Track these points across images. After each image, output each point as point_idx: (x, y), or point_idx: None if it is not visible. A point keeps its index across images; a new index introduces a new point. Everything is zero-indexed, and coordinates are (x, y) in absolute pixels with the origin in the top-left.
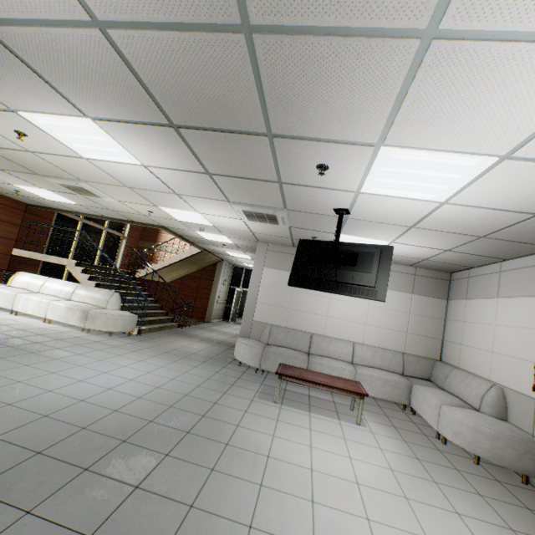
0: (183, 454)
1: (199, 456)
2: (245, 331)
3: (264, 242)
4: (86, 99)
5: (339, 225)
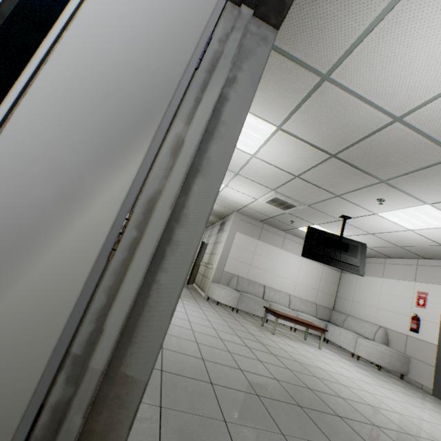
0: (293, 368)
1: (301, 370)
2: (217, 278)
3: (240, 213)
4: (304, 124)
5: (344, 225)
